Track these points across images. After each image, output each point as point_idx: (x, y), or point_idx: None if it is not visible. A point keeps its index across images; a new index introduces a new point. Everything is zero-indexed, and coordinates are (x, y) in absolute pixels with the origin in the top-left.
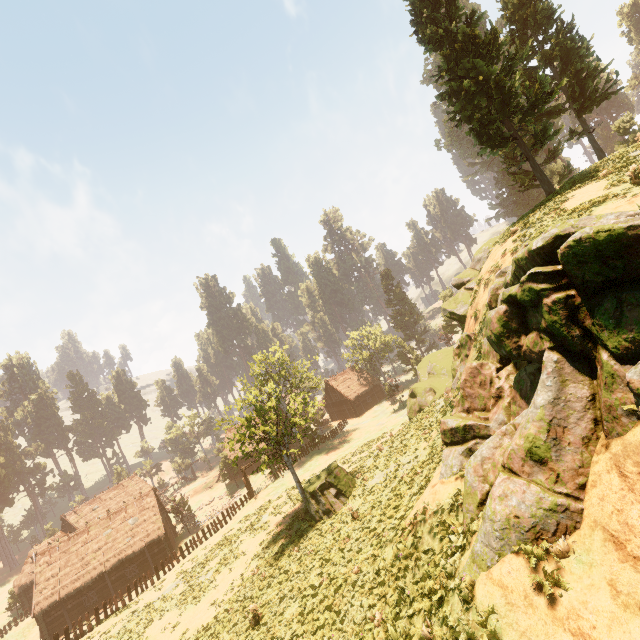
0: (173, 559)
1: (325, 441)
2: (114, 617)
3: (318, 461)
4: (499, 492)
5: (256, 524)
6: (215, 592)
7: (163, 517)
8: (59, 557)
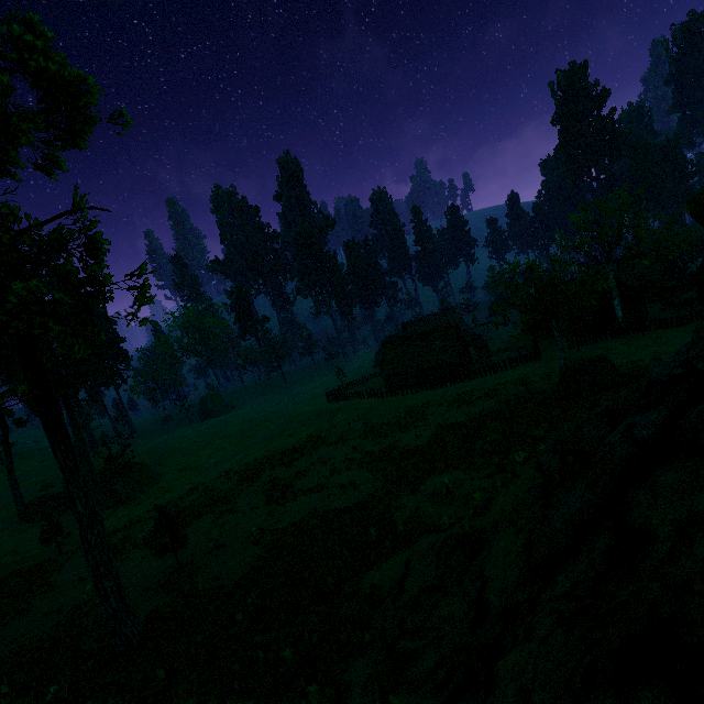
0: (457, 378)
1: (661, 327)
2: (415, 394)
3: (628, 347)
4: (584, 419)
5: (524, 380)
6: (471, 409)
7: (462, 347)
8: (395, 349)
